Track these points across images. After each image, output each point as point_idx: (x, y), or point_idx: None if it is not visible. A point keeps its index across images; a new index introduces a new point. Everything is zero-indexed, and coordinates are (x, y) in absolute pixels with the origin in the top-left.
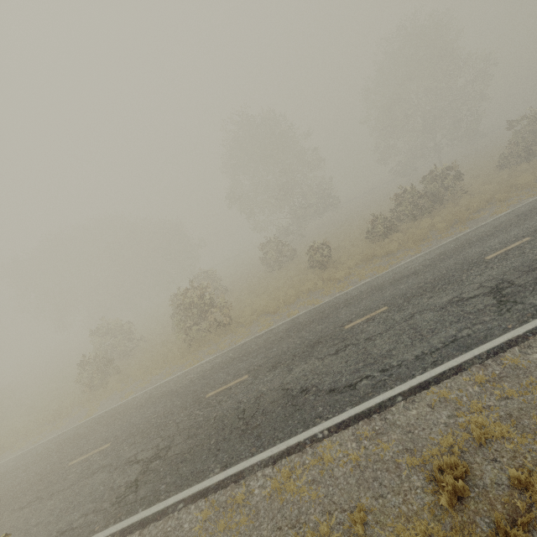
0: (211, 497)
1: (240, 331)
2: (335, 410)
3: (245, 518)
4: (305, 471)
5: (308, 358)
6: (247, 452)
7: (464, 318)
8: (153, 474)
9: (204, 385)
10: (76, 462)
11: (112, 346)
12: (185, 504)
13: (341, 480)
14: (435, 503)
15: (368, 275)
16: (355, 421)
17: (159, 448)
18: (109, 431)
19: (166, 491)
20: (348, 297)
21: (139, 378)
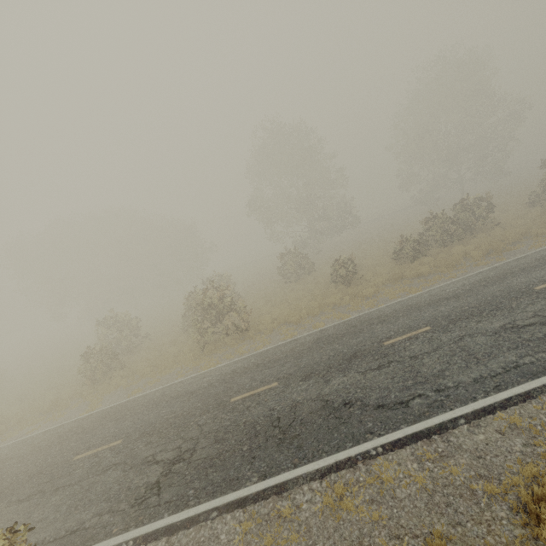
0: (249, 508)
1: (259, 337)
2: (387, 427)
3: (295, 535)
4: (361, 489)
5: (346, 371)
6: (288, 463)
7: (523, 345)
8: (178, 477)
9: (226, 389)
10: (83, 457)
11: (116, 340)
12: (219, 513)
13: (406, 502)
14: (528, 536)
15: (400, 295)
16: (413, 441)
17: (182, 450)
18: (119, 427)
19: (195, 496)
20: (381, 314)
21: (147, 376)
